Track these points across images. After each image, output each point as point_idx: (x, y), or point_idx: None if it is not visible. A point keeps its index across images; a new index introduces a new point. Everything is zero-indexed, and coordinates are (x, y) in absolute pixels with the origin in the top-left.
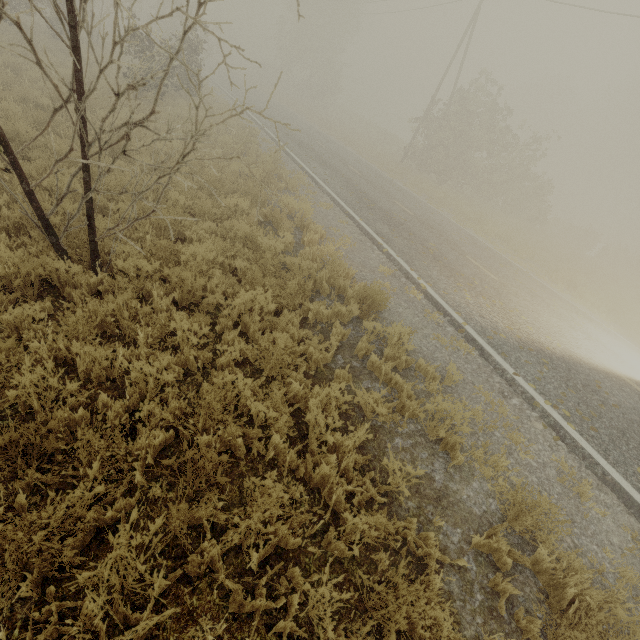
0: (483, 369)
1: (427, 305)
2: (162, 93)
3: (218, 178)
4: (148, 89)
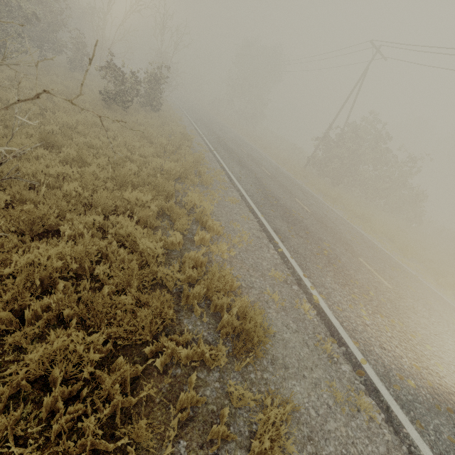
0: (394, 454)
1: (319, 326)
2: (127, 106)
3: (137, 171)
4: (117, 103)
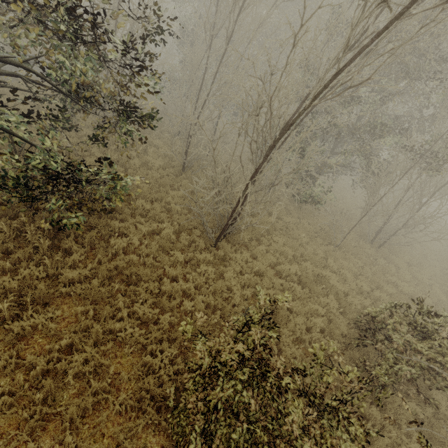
0: None
1: None
2: None
3: None
4: None
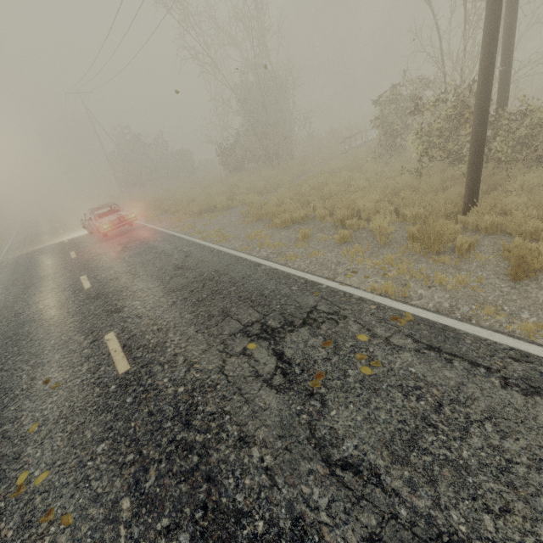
0: None
1: None
2: None
3: None
4: None
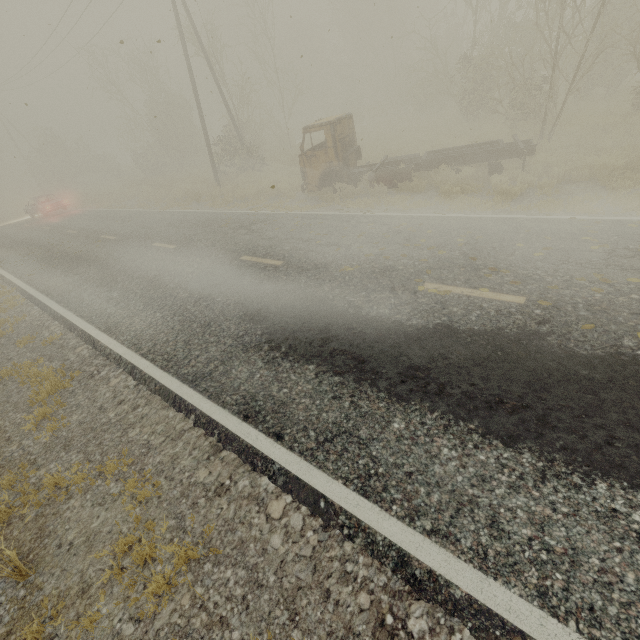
0: None
1: None
2: None
3: None
4: None
